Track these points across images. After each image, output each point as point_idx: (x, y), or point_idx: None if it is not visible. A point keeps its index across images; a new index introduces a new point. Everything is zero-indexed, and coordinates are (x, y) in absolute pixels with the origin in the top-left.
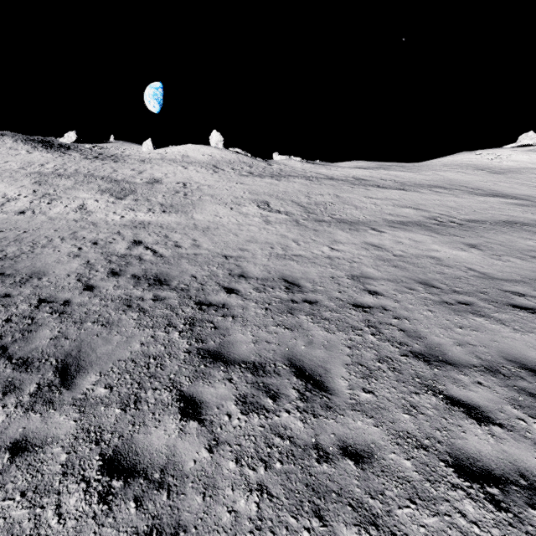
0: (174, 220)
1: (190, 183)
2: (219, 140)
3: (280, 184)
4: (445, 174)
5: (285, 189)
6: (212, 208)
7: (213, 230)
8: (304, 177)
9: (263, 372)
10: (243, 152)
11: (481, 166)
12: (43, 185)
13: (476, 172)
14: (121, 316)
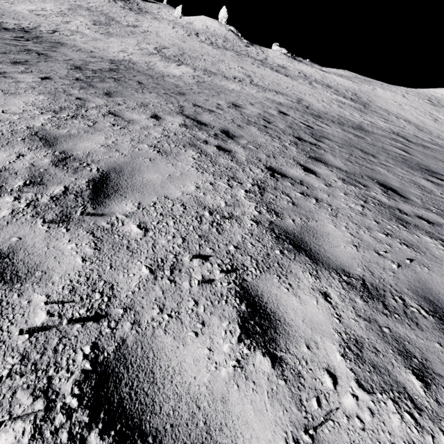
0: (97, 36)
1: (151, 32)
2: (224, 16)
3: (207, 49)
4: (380, 91)
5: (200, 50)
6: (128, 40)
7: (101, 41)
8: (242, 54)
9: None
10: (235, 30)
11: (440, 99)
12: (71, 10)
13: (416, 99)
14: None
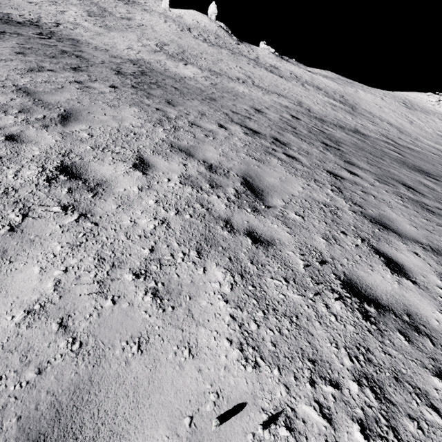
0: (97, 30)
1: (146, 26)
2: (213, 12)
3: (203, 46)
4: (362, 93)
5: (197, 48)
6: (128, 35)
7: (104, 36)
8: (236, 52)
9: (12, 26)
10: (225, 27)
11: (413, 102)
12: None
13: (393, 102)
14: (1, 16)
